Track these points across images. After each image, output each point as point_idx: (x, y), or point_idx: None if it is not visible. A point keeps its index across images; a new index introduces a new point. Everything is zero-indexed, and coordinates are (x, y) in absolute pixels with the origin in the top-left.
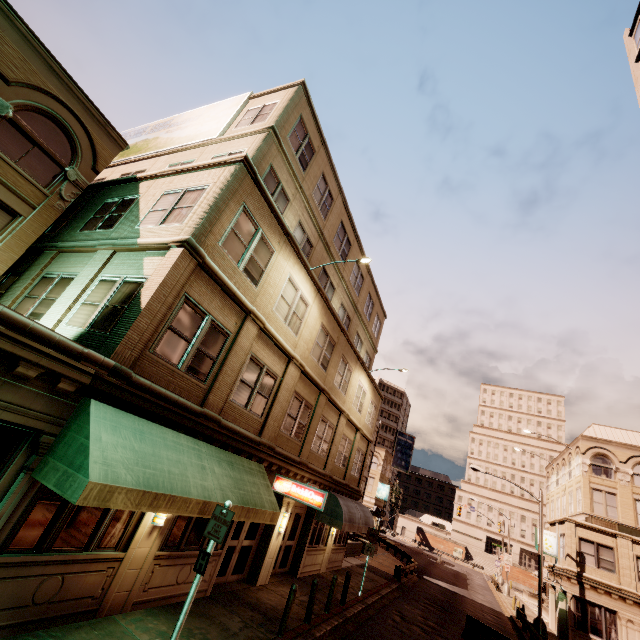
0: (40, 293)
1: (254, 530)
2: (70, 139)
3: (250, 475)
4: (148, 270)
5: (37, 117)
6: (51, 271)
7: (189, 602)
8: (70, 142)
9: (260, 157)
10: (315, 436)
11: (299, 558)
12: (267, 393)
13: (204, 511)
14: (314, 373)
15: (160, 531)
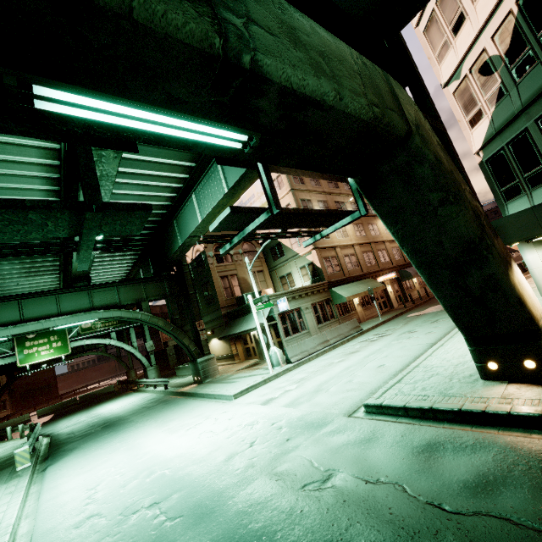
0: (286, 282)
1: (382, 296)
2: (250, 243)
3: (369, 282)
4: (311, 259)
5: (244, 246)
6: (280, 276)
7: (376, 305)
8: (250, 243)
9: (297, 202)
10: (380, 258)
11: (405, 296)
12: (355, 260)
13: (365, 293)
14: (363, 241)
15: (359, 305)
